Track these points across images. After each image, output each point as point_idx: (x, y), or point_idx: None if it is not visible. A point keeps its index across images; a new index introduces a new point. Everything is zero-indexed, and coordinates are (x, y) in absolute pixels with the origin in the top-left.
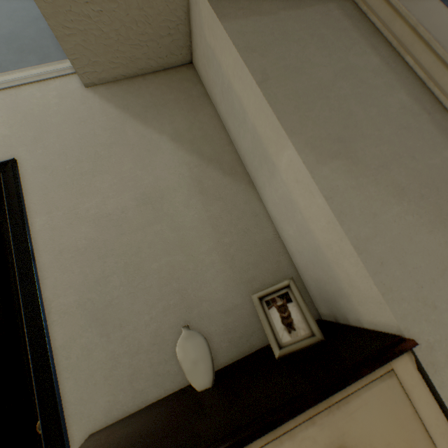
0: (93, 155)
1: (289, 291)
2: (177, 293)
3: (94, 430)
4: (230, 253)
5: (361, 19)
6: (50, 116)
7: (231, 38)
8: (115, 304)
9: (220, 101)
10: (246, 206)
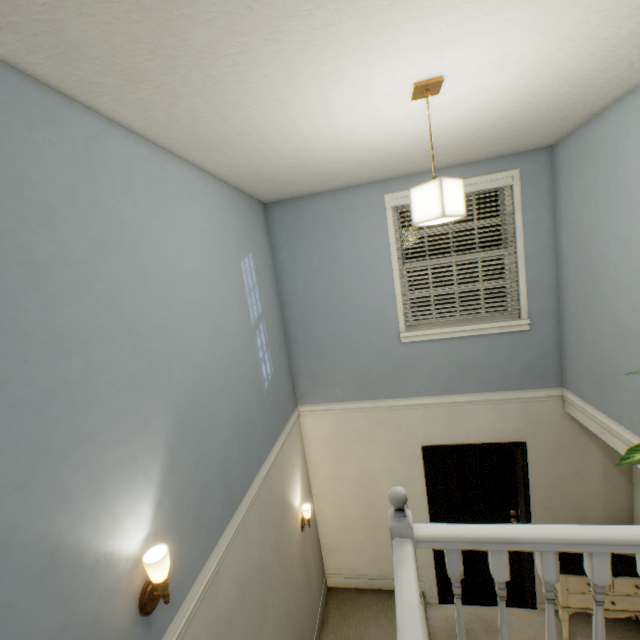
0: (559, 447)
1: None
2: (578, 511)
3: None
4: (606, 505)
5: None
6: (542, 421)
7: None
8: (553, 506)
9: None
10: (623, 490)
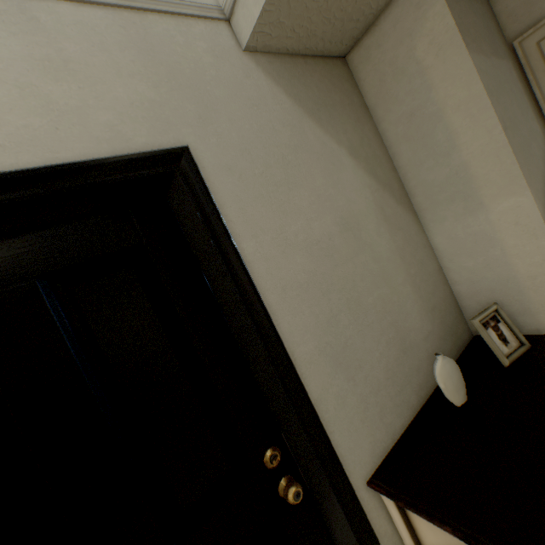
0: (280, 159)
1: (495, 314)
2: (392, 326)
3: (367, 473)
4: (417, 284)
5: (524, 85)
6: (208, 83)
7: (478, 74)
8: (349, 345)
9: (396, 121)
10: (417, 238)
